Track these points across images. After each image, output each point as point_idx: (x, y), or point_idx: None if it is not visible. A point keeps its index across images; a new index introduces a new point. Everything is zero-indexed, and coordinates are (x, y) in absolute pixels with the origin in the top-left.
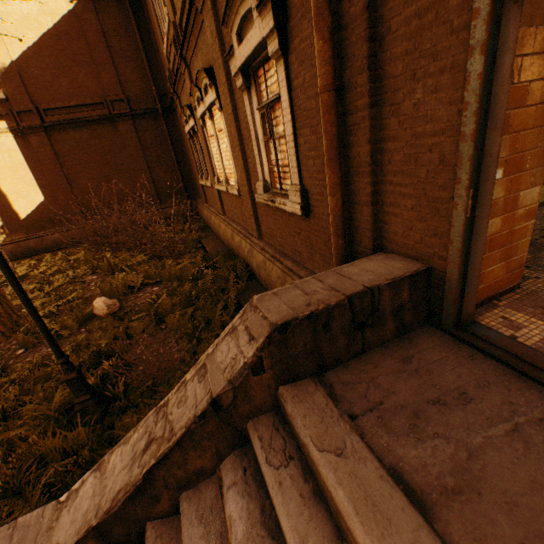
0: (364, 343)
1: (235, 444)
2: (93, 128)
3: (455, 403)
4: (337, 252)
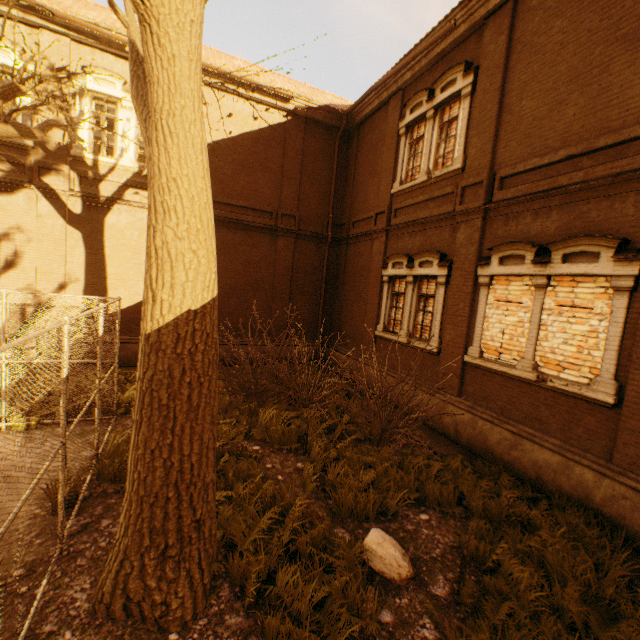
0: None
1: None
2: (249, 234)
3: None
4: None
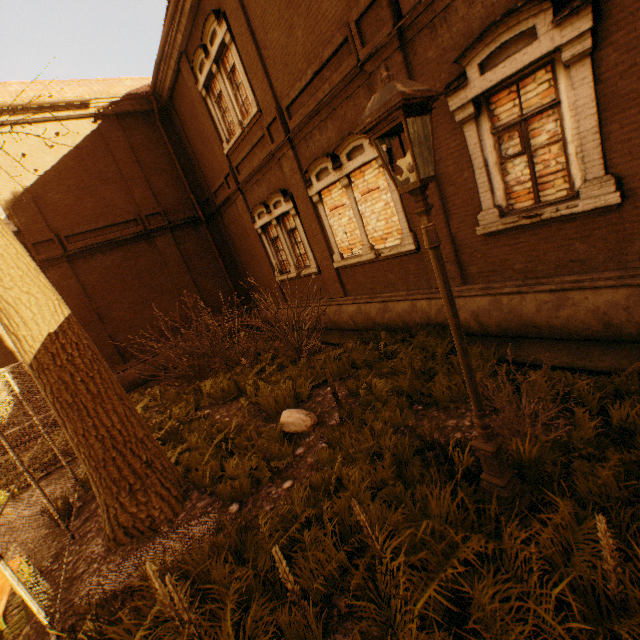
0: None
1: None
2: (125, 249)
3: None
4: None
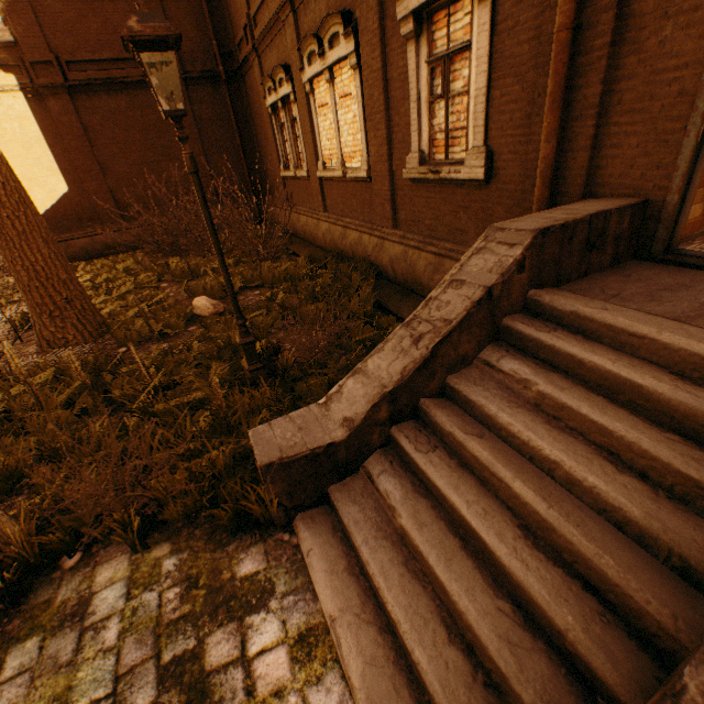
0: (588, 266)
1: (490, 338)
2: (132, 94)
3: (678, 289)
4: (540, 204)
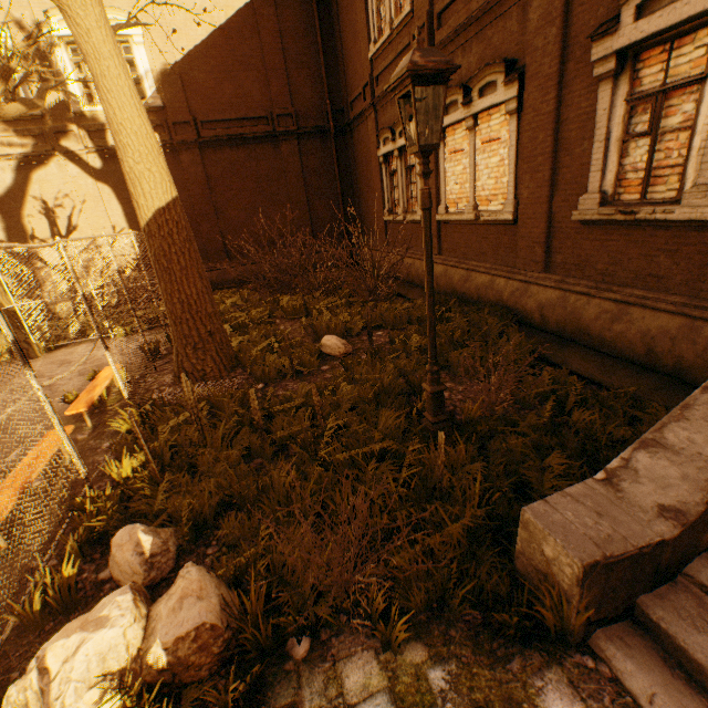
0: None
1: None
2: (251, 148)
3: None
4: None
